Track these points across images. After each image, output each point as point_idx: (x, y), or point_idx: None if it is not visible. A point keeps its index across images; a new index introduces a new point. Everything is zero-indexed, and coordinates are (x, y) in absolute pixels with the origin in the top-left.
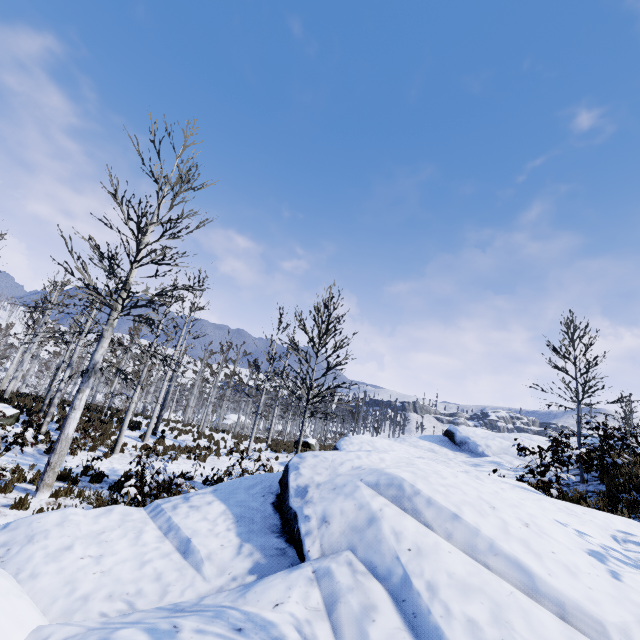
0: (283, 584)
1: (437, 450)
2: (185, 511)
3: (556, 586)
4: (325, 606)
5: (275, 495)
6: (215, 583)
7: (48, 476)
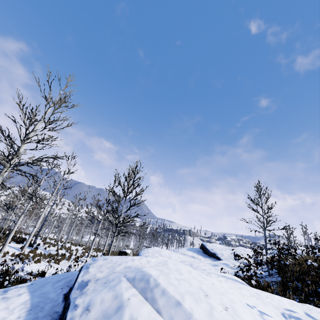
0: None
1: (195, 256)
2: None
3: None
4: None
5: (69, 288)
6: None
7: None
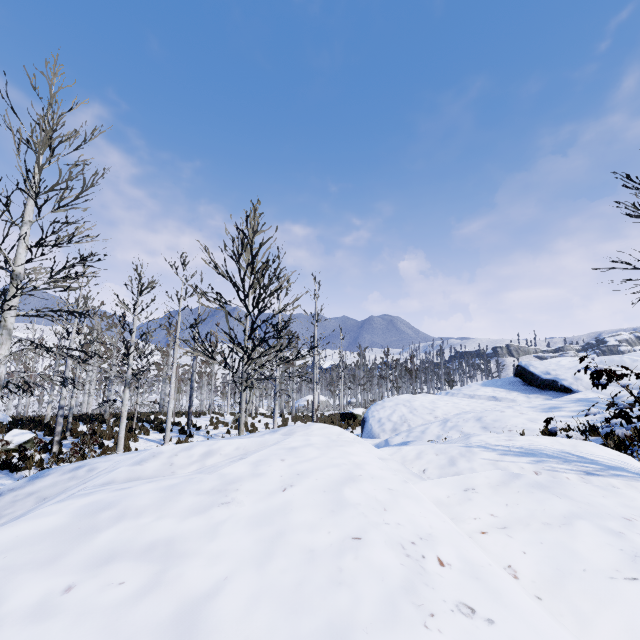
0: None
1: (500, 397)
2: None
3: None
4: None
5: None
6: None
7: None
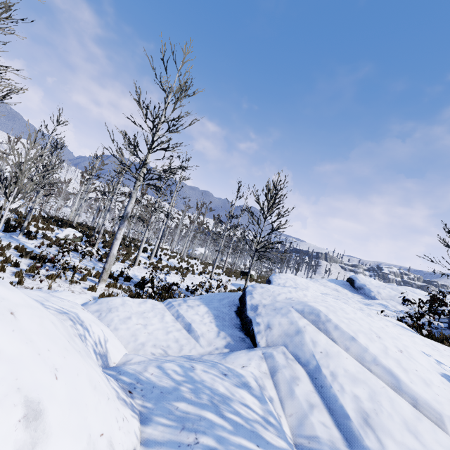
0: (246, 357)
1: (340, 290)
2: (185, 308)
3: (414, 389)
4: (269, 372)
5: (236, 307)
6: (207, 349)
7: (104, 275)
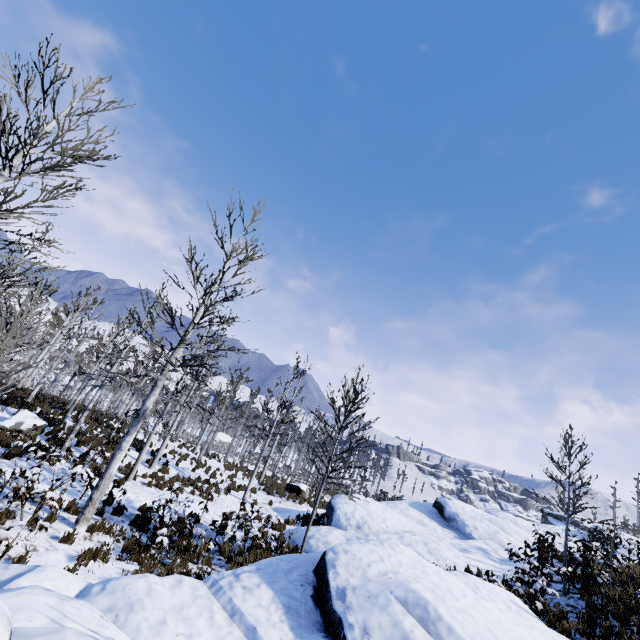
0: None
1: (427, 523)
2: (241, 592)
3: None
4: None
5: (312, 587)
6: None
7: (89, 511)
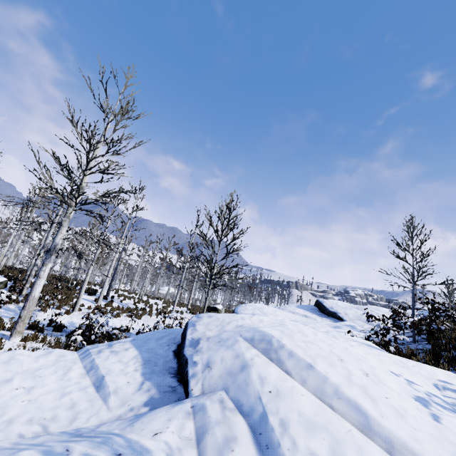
0: (165, 416)
1: (309, 316)
2: (106, 355)
3: (386, 426)
4: (196, 436)
5: (177, 345)
6: (116, 412)
7: (19, 326)
